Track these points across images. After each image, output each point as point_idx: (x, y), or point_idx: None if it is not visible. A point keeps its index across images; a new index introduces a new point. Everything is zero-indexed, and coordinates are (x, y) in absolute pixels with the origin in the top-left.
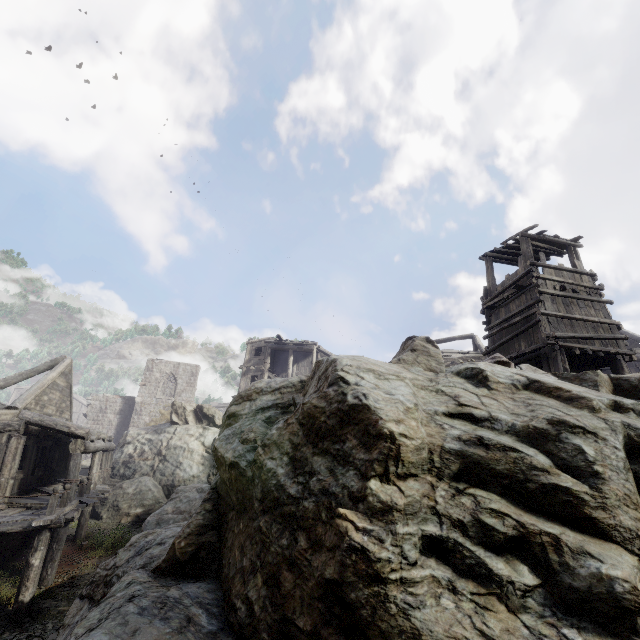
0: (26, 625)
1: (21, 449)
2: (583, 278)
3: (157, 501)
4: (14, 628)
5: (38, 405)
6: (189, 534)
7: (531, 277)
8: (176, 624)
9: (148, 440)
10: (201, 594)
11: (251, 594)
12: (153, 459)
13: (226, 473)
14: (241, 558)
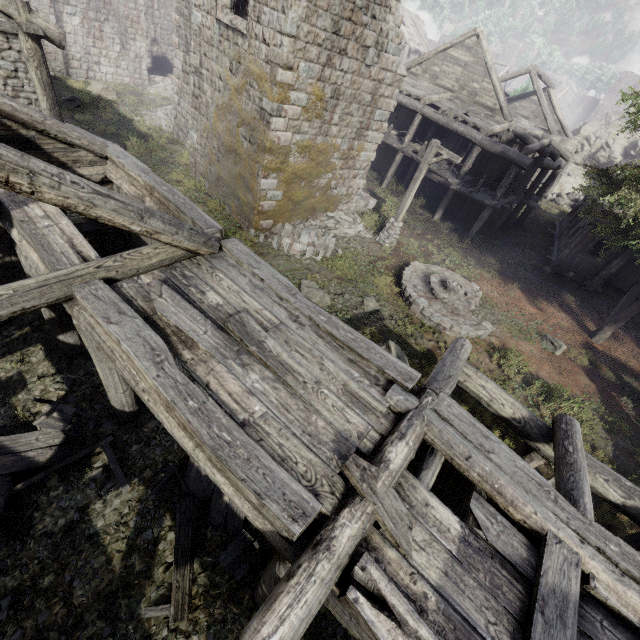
0: None
1: None
2: None
3: None
4: None
5: None
6: None
7: None
8: None
9: None
10: None
11: None
12: None
13: None
14: None
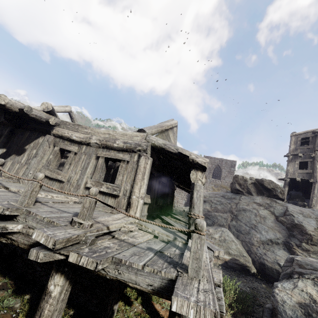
0: None
1: (148, 170)
2: None
3: (241, 254)
4: None
5: None
6: None
7: None
8: None
9: (218, 200)
10: None
11: None
12: (225, 215)
13: None
14: None
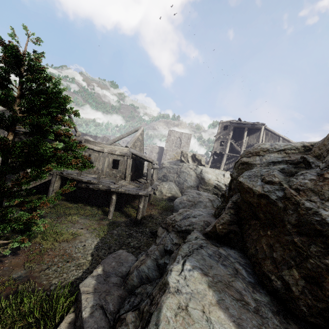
0: (140, 227)
1: (131, 164)
2: None
3: (176, 193)
4: (136, 226)
5: (134, 147)
6: (223, 223)
7: None
8: (231, 270)
9: (171, 167)
10: (237, 257)
11: (287, 278)
12: (174, 175)
13: (254, 199)
14: (270, 251)
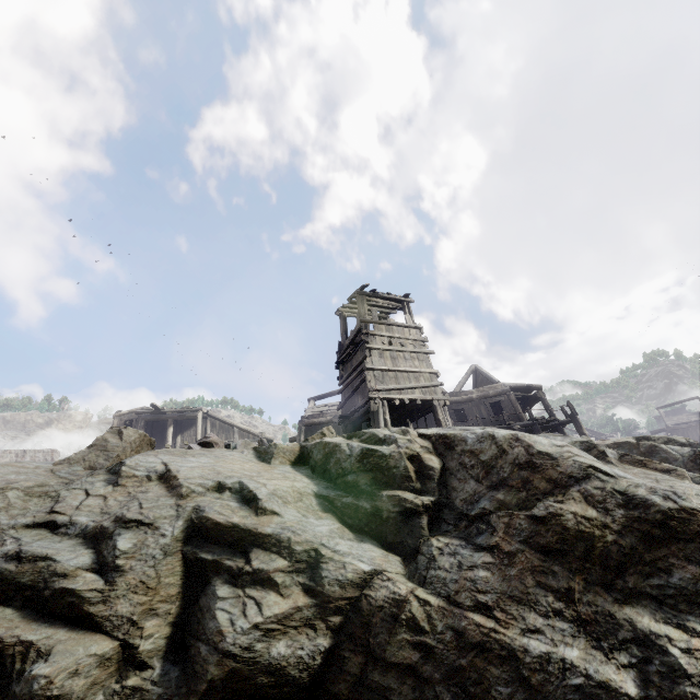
0: None
1: None
2: (411, 331)
3: None
4: None
5: None
6: None
7: (363, 334)
8: None
9: None
10: None
11: None
12: None
13: None
14: None
